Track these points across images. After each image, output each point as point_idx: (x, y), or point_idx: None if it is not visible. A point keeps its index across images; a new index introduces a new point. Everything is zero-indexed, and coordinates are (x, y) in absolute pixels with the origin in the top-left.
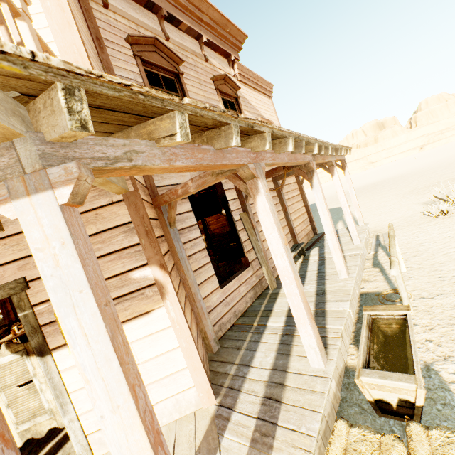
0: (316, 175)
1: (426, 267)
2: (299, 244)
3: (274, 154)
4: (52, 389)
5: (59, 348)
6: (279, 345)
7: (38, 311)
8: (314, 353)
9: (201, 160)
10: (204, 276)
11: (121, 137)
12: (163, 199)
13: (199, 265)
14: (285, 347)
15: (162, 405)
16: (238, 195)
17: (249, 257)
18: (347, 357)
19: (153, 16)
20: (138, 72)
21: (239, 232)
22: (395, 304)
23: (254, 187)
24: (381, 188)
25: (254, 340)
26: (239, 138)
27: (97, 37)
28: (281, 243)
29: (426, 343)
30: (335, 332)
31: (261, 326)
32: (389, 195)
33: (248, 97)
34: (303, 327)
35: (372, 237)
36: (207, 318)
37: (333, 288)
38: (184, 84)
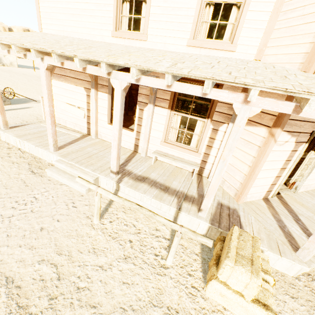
0: None
1: None
2: None
3: None
4: (311, 170)
5: None
6: None
7: None
8: None
9: None
10: None
11: None
12: None
13: None
14: None
15: (313, 185)
16: None
17: None
18: None
19: None
20: None
21: None
22: None
23: None
24: None
25: None
26: None
27: None
28: None
29: None
30: None
31: None
32: None
33: None
34: None
35: None
36: None
37: None
38: None
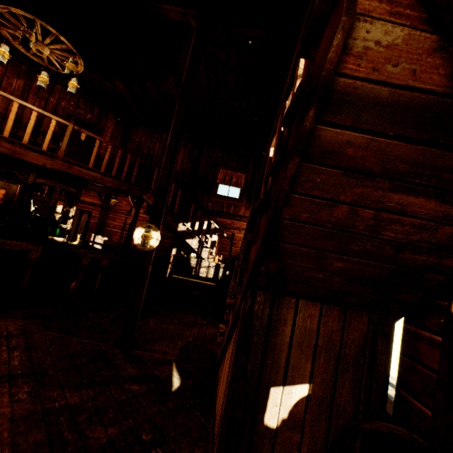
0: None
1: None
2: None
3: None
4: None
5: None
6: None
7: None
8: None
9: None
10: None
11: None
12: None
13: None
14: None
15: None
16: None
17: None
18: None
19: None
20: None
21: None
22: None
23: None
24: None
25: None
26: None
27: None
28: None
29: None
30: None
31: None
32: None
33: None
34: None
35: None
36: None
37: None
38: None
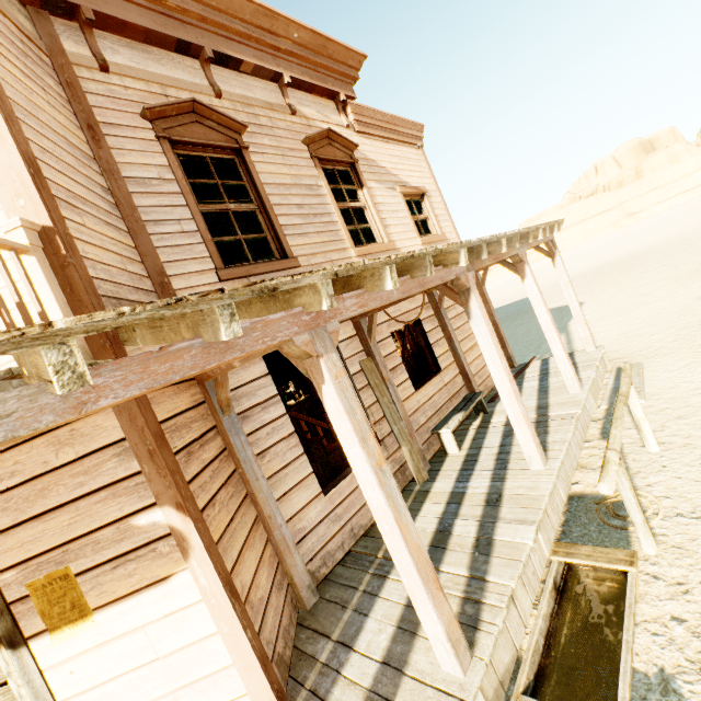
0: (475, 298)
1: (698, 445)
2: (475, 394)
3: (364, 295)
4: (34, 697)
5: (38, 635)
6: (404, 610)
7: (3, 581)
8: (444, 650)
9: (167, 374)
10: (292, 479)
11: (22, 358)
12: (206, 372)
13: (283, 463)
14: (413, 615)
15: None
16: (356, 329)
17: (380, 430)
18: (523, 636)
19: (193, 63)
20: (165, 164)
21: (360, 391)
22: (626, 527)
23: (315, 370)
24: (642, 266)
25: (371, 592)
26: (237, 324)
27: (89, 124)
28: (369, 465)
29: (670, 626)
30: (499, 594)
31: (388, 562)
32: (655, 281)
33: (376, 155)
34: (422, 605)
35: (611, 371)
36: (294, 554)
37: (516, 490)
38: (251, 163)
